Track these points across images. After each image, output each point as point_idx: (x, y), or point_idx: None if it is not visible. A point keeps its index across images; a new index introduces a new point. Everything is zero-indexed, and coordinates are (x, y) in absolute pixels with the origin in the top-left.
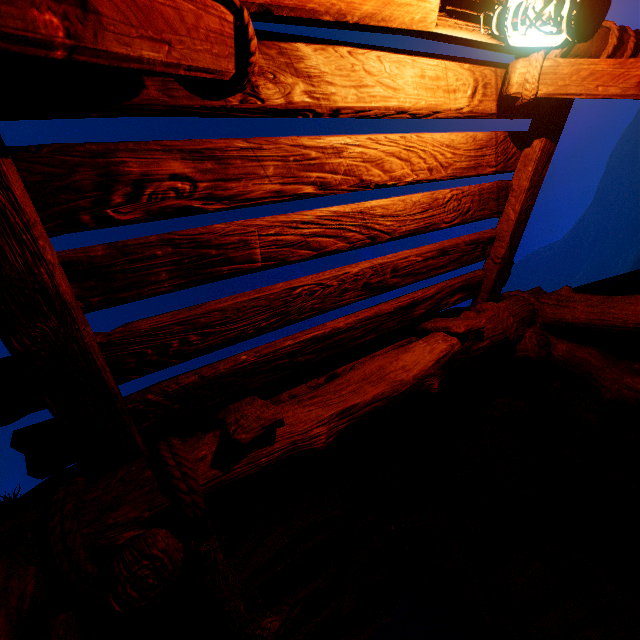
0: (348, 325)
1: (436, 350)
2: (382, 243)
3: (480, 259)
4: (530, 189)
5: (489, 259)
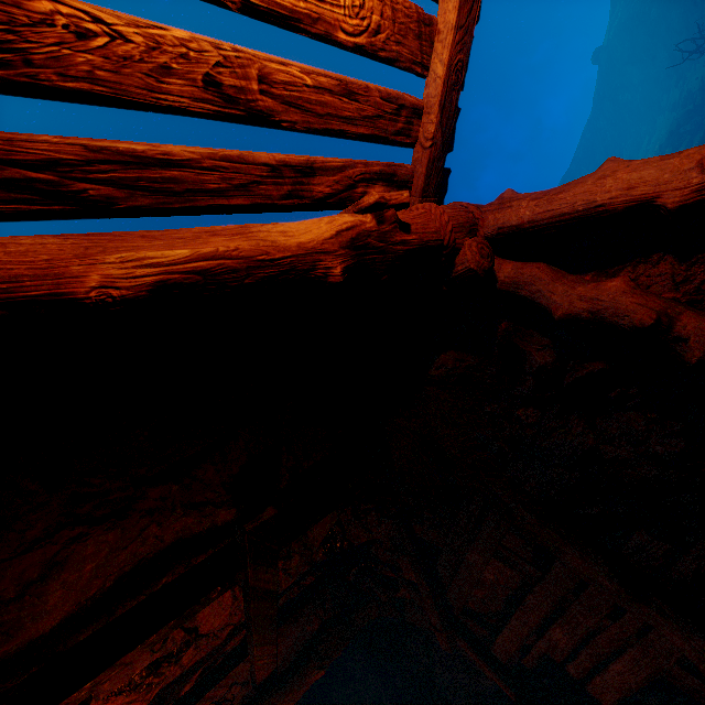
0: (187, 154)
1: (338, 221)
2: (234, 11)
3: (406, 140)
4: (459, 30)
5: (418, 145)
